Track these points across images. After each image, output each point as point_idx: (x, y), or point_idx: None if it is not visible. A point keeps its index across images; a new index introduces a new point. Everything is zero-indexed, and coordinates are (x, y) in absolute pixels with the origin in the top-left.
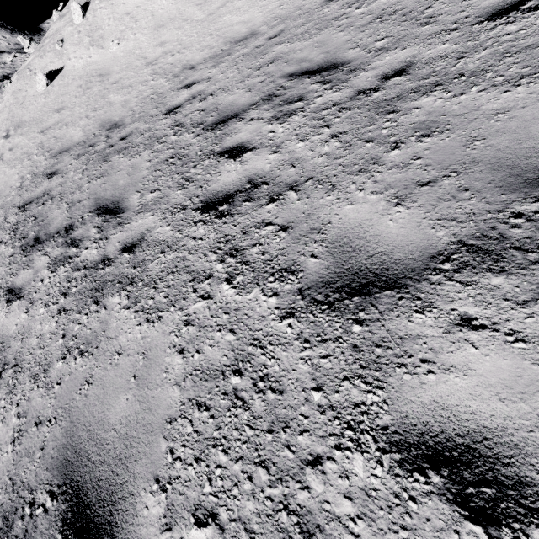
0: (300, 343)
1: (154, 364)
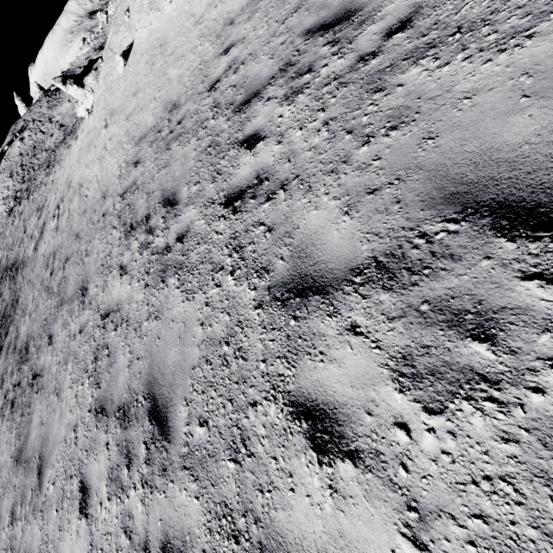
0: (261, 328)
1: (188, 331)
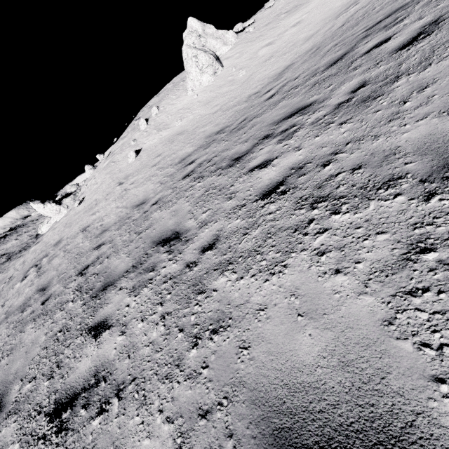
0: None
1: None
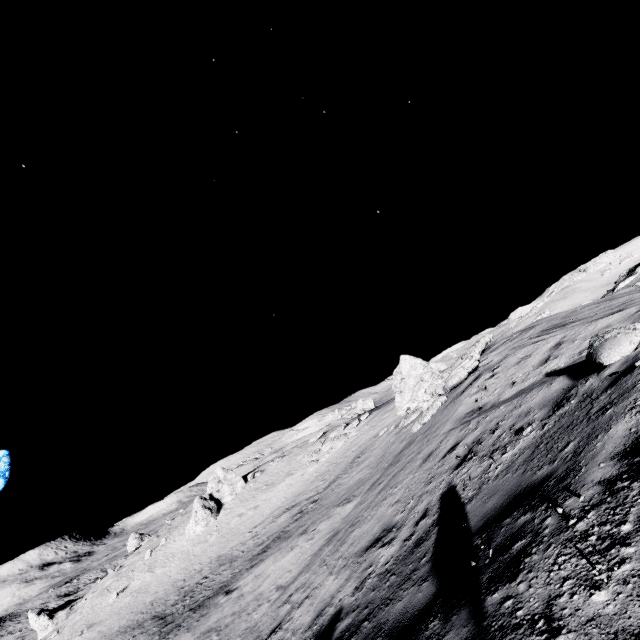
0: None
1: None
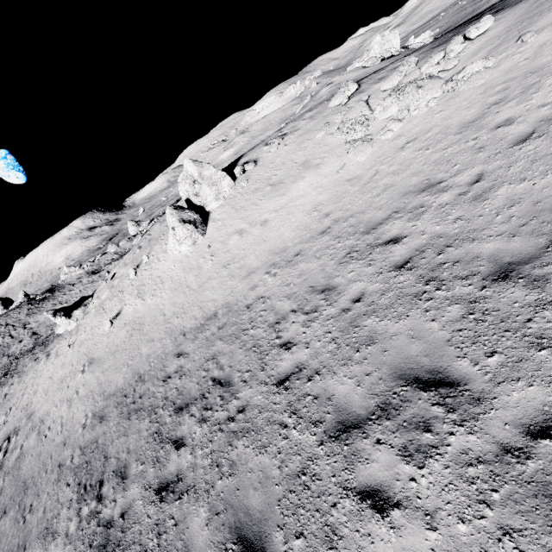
0: None
1: None
